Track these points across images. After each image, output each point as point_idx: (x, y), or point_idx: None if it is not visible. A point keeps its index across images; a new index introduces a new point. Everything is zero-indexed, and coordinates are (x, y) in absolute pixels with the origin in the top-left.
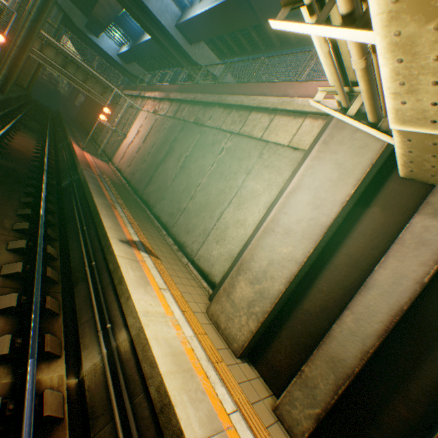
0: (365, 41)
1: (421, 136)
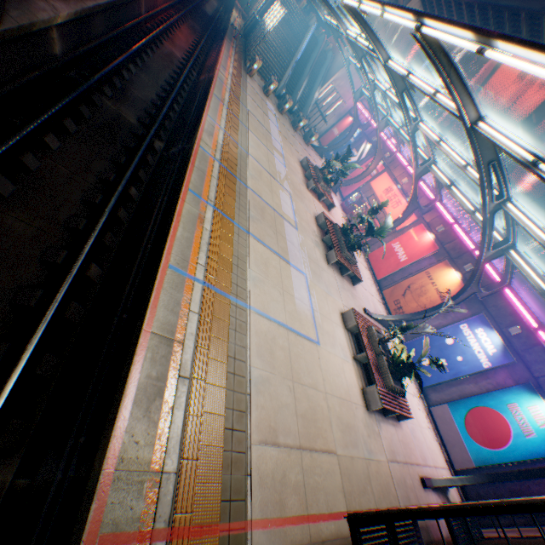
0: None
1: None
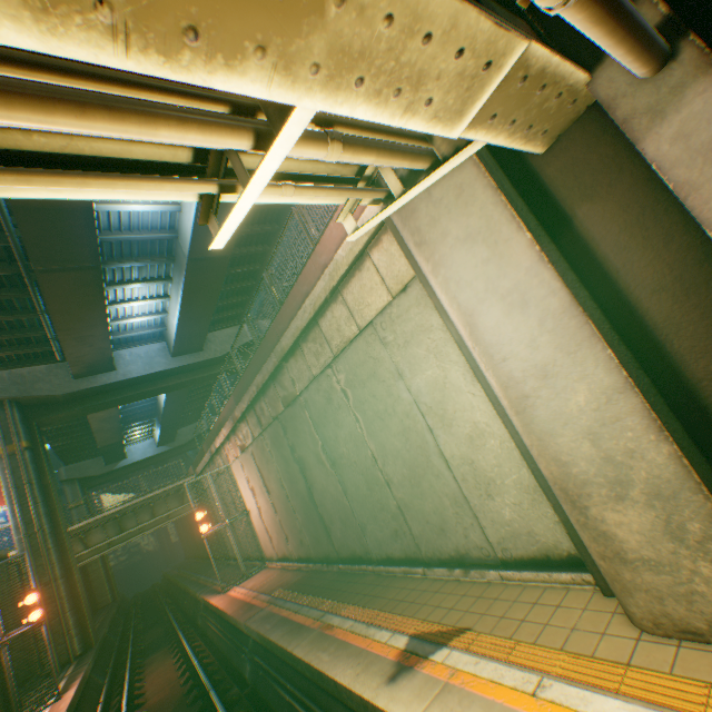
0: (302, 127)
1: (498, 94)
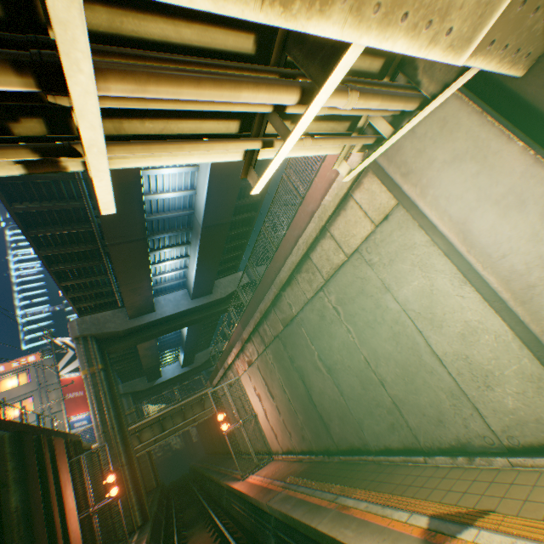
0: (344, 72)
1: (500, 20)
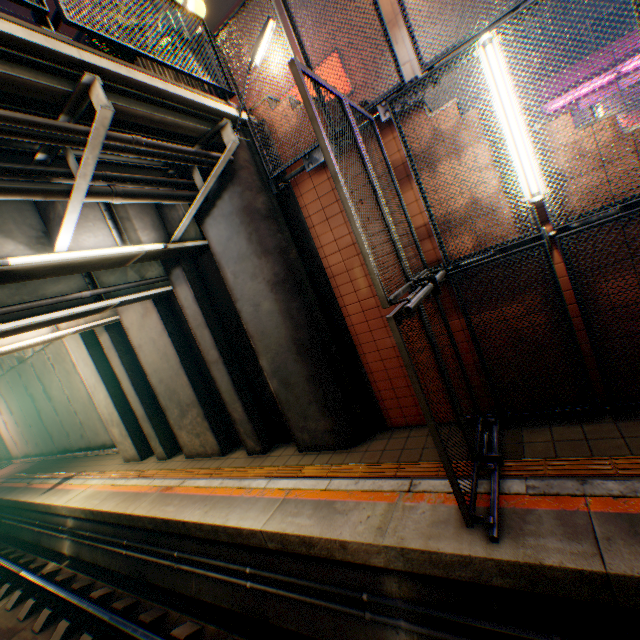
0: None
1: None
